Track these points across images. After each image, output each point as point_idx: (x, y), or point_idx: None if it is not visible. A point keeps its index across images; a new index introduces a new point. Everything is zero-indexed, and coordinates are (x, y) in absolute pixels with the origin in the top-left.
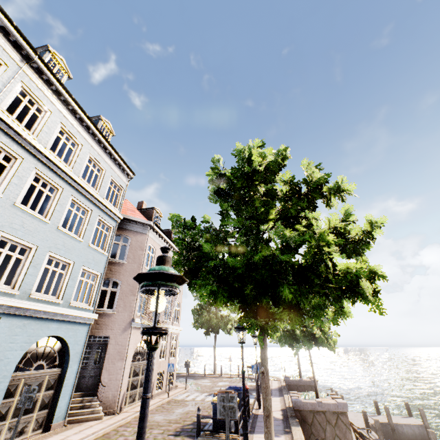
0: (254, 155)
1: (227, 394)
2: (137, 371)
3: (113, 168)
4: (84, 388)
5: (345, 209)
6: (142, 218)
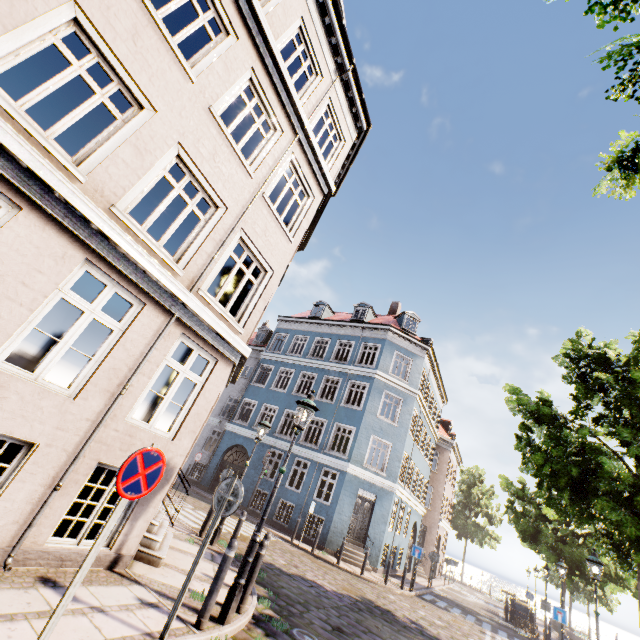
0: None
1: (545, 600)
2: None
3: (439, 401)
4: None
5: None
6: (445, 434)
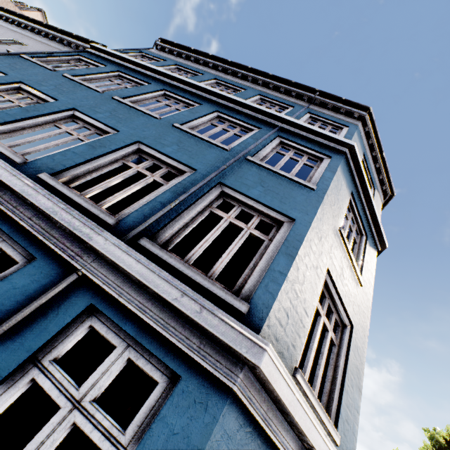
0: None
1: None
2: None
3: None
4: None
5: None
6: None
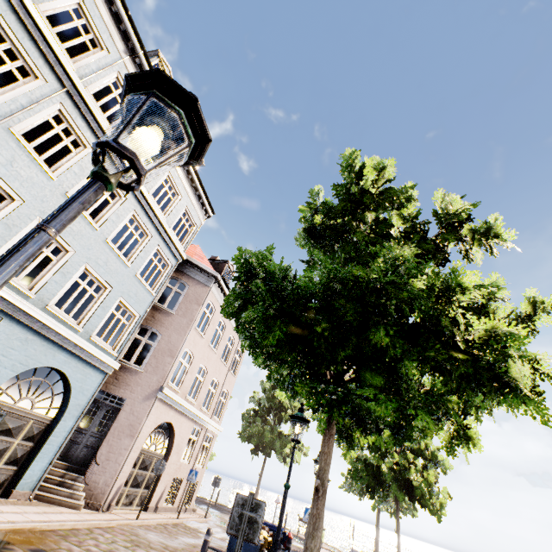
0: (367, 167)
1: (252, 498)
2: (146, 463)
3: (192, 198)
4: (73, 458)
5: (491, 280)
6: (209, 267)
